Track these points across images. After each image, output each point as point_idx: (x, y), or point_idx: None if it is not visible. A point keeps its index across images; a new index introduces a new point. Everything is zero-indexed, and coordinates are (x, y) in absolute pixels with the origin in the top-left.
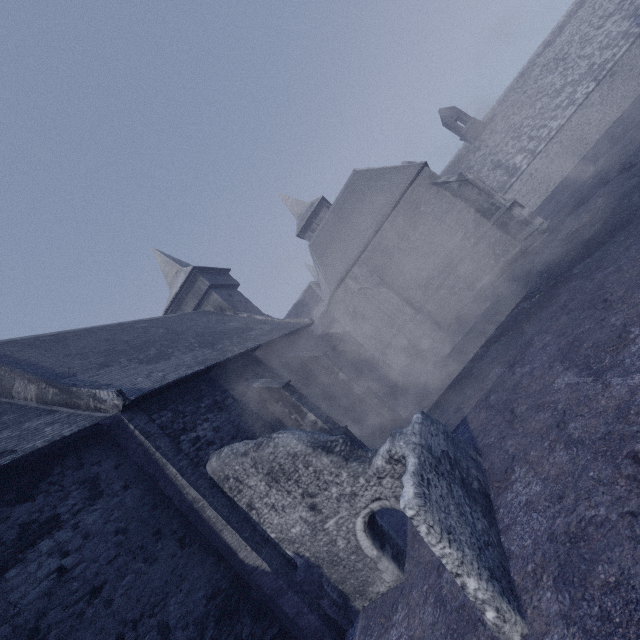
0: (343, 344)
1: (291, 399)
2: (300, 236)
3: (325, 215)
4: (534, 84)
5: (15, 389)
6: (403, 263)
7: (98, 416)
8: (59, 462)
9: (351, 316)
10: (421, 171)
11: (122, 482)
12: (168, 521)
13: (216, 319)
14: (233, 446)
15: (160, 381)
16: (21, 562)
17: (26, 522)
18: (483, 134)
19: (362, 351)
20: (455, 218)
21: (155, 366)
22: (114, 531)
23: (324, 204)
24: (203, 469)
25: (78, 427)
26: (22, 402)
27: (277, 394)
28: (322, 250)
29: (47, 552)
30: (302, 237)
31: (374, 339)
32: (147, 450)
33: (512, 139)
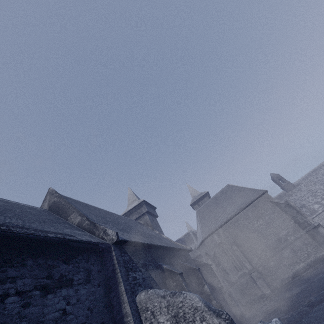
0: (205, 271)
1: (182, 283)
2: (191, 205)
3: (207, 200)
4: (322, 176)
5: (71, 216)
6: (248, 236)
7: (103, 240)
8: (82, 253)
9: (211, 256)
10: (264, 193)
11: (98, 281)
12: (108, 320)
13: (145, 227)
14: (156, 290)
15: (129, 238)
16: (54, 293)
17: (63, 274)
18: (294, 189)
19: (216, 280)
20: (282, 222)
21: (123, 233)
22: (88, 306)
23: (207, 195)
24: (135, 297)
25: (97, 240)
26: (70, 223)
27: (175, 276)
28: (203, 215)
29: (63, 296)
30: (192, 206)
31: (223, 277)
32: (115, 269)
33: (311, 196)
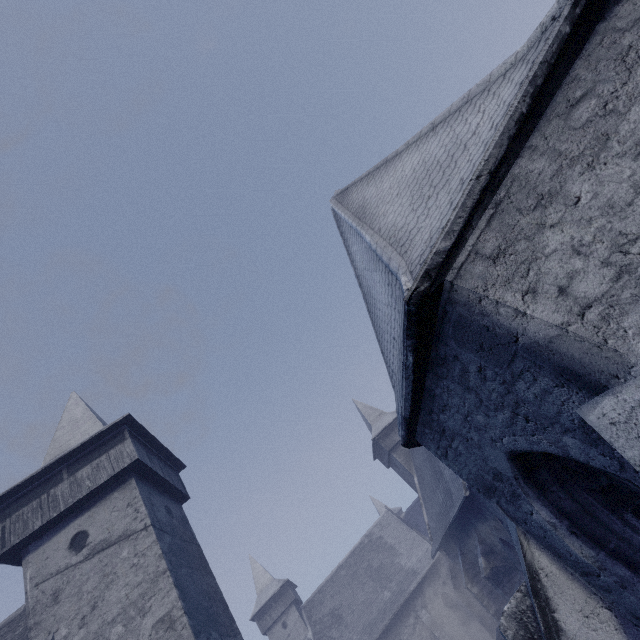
0: None
1: None
2: None
3: None
4: None
5: None
6: None
7: None
8: None
9: None
10: None
11: None
12: None
13: None
14: None
15: None
16: None
17: None
18: None
19: None
20: None
21: None
22: None
23: None
24: None
25: None
26: None
27: None
28: None
29: None
30: None
31: None
32: None
33: None
